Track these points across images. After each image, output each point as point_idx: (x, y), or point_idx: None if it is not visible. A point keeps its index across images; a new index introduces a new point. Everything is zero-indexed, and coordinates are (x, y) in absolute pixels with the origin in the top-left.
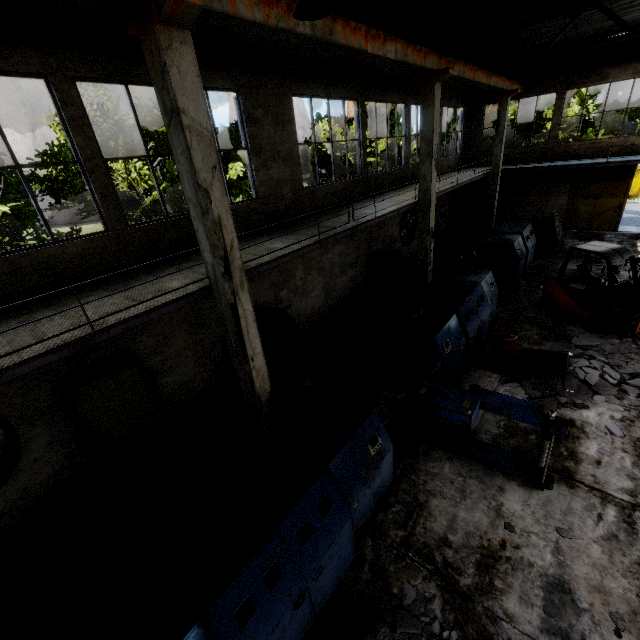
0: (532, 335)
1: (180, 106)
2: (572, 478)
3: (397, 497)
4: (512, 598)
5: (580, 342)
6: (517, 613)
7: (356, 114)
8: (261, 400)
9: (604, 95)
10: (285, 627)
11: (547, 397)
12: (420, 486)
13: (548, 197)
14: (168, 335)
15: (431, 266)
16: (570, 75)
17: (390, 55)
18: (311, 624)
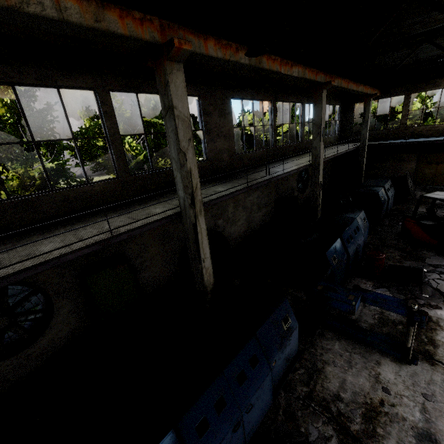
0: (395, 256)
1: (174, 104)
2: (432, 358)
3: (301, 363)
4: (391, 442)
5: (432, 262)
6: None
7: (270, 109)
8: (207, 289)
9: (438, 96)
10: None
11: (409, 299)
12: (318, 357)
13: (401, 163)
14: (147, 245)
15: (320, 207)
16: (413, 84)
17: (295, 74)
18: None
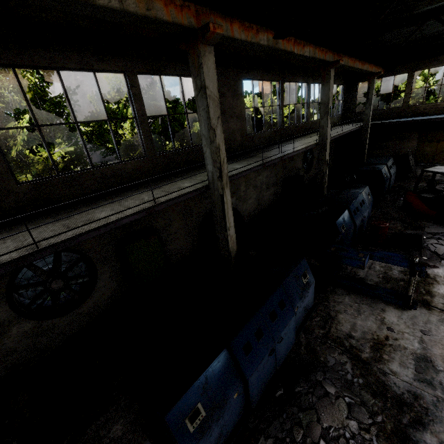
0: (397, 227)
1: (206, 85)
2: (429, 305)
3: (317, 313)
4: (395, 364)
5: (430, 230)
6: (398, 371)
7: (278, 90)
8: (231, 255)
9: (441, 74)
10: (264, 365)
11: None
12: (331, 308)
13: (403, 142)
14: (171, 220)
15: (326, 184)
16: (417, 61)
17: (306, 54)
18: (274, 372)
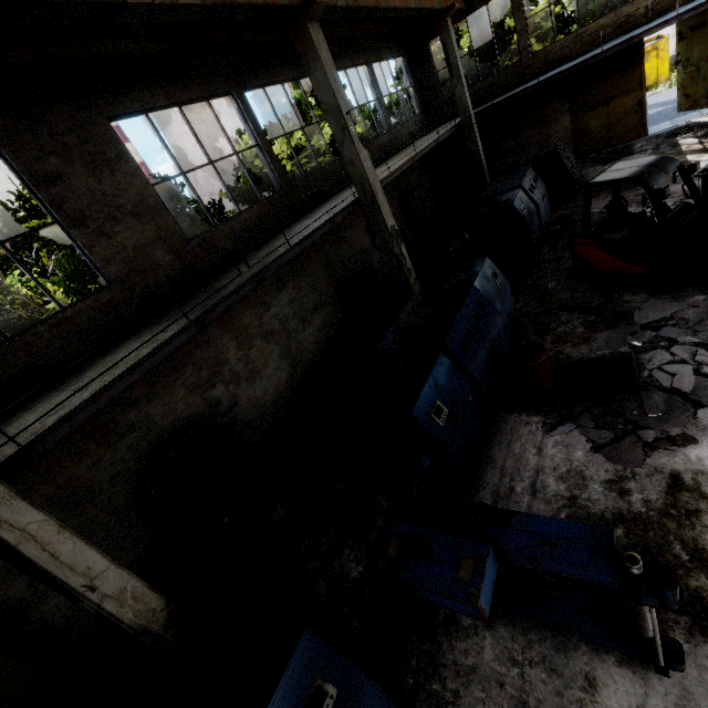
0: (574, 328)
1: None
2: None
3: None
4: None
5: (646, 318)
6: None
7: (239, 113)
8: (152, 630)
9: None
10: None
11: (623, 438)
12: None
13: (546, 126)
14: None
15: (413, 275)
16: None
17: None
18: None
